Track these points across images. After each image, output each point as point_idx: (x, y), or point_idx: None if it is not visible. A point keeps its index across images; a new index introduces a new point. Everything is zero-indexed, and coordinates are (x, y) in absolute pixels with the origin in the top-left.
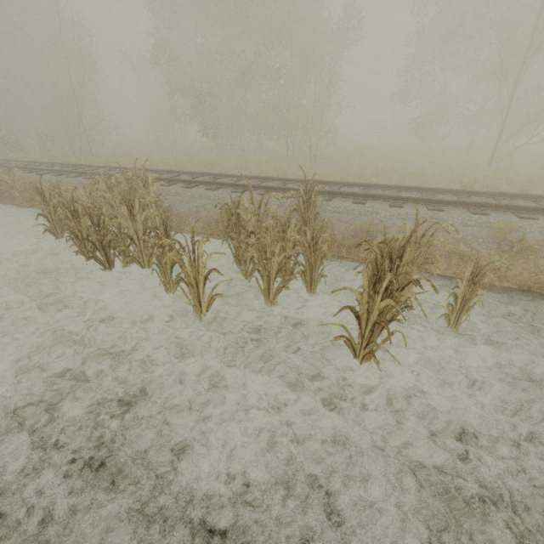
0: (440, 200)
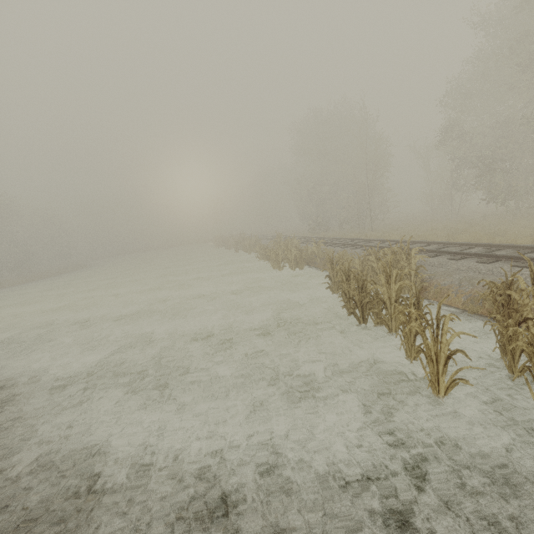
0: None
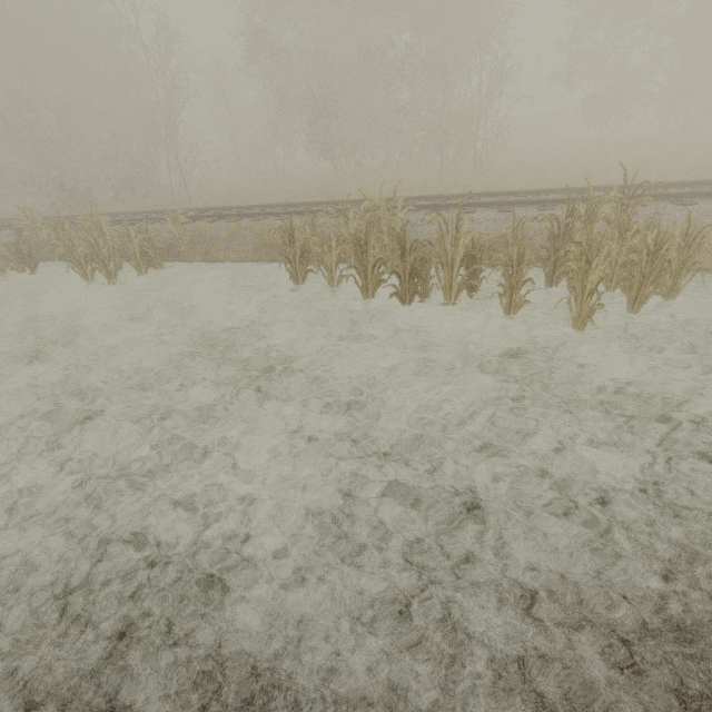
0: None
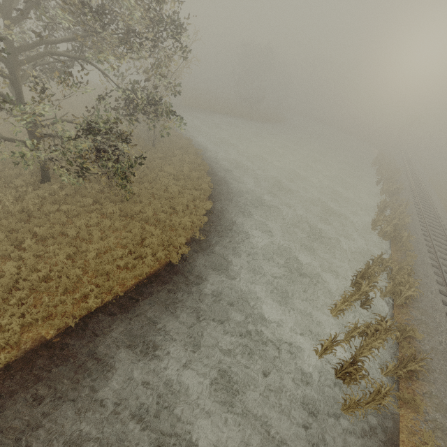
0: None
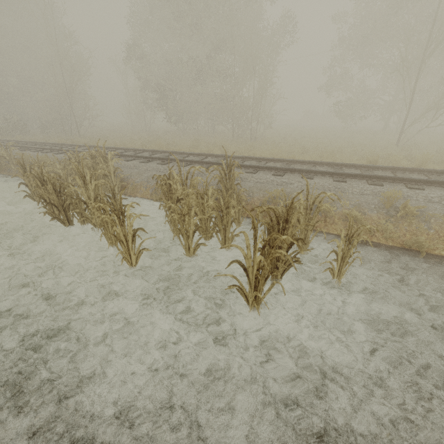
0: (344, 173)
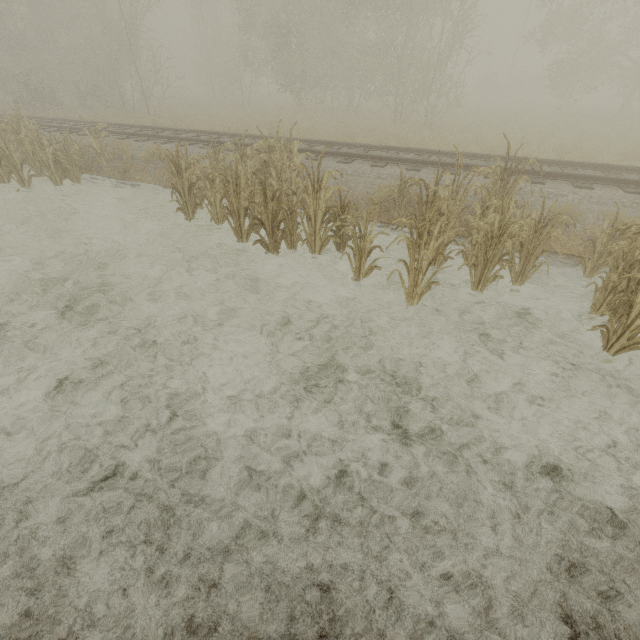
0: None
